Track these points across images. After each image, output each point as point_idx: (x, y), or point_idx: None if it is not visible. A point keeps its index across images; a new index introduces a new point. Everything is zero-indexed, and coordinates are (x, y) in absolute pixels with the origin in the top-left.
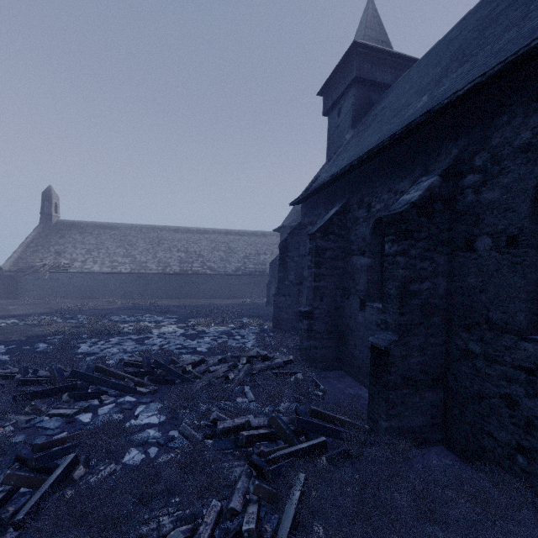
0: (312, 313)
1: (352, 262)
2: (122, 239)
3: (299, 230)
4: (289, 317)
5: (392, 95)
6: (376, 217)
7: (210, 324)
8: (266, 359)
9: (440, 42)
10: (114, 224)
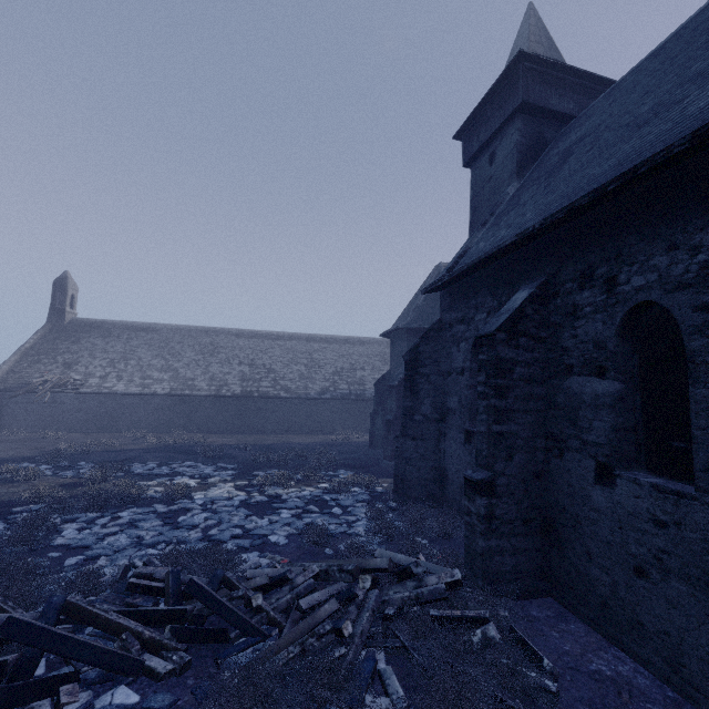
0: (493, 485)
1: (569, 388)
2: (161, 346)
3: (439, 332)
4: (422, 475)
5: (596, 118)
6: (633, 301)
7: (288, 481)
8: (407, 576)
9: (679, 31)
10: (152, 325)
